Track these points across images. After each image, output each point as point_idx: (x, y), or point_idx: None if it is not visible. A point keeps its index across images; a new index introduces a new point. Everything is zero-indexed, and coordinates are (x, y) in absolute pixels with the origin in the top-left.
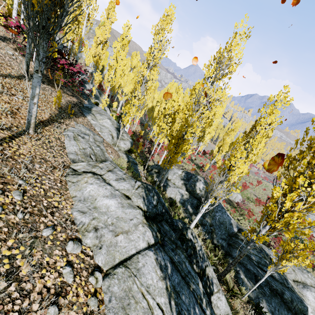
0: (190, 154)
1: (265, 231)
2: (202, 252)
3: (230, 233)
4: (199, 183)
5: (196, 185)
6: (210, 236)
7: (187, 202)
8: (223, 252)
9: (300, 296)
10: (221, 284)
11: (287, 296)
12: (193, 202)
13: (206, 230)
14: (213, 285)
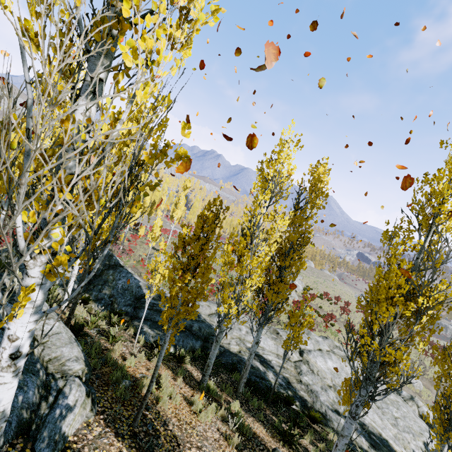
0: None
1: None
2: None
3: (137, 296)
4: None
5: None
6: (110, 308)
7: None
8: (128, 319)
9: (210, 323)
10: (102, 339)
11: (196, 327)
12: None
13: (104, 304)
14: None
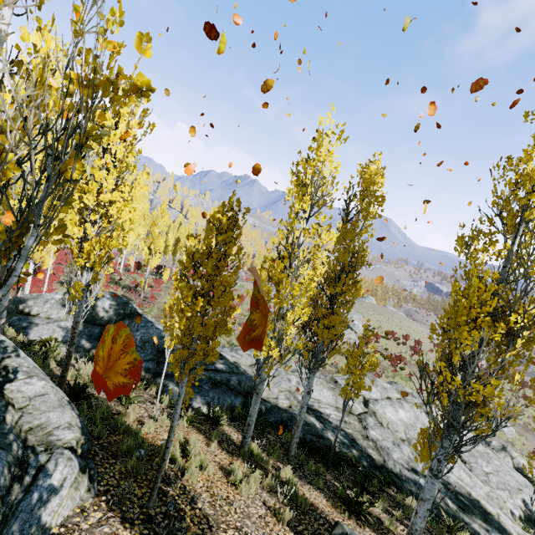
0: (113, 275)
1: (84, 279)
2: (2, 345)
3: (161, 349)
4: (101, 302)
5: (96, 307)
6: None
7: (79, 336)
8: (150, 376)
9: (253, 375)
10: (113, 402)
11: (234, 380)
12: (92, 332)
13: None
14: (17, 373)
